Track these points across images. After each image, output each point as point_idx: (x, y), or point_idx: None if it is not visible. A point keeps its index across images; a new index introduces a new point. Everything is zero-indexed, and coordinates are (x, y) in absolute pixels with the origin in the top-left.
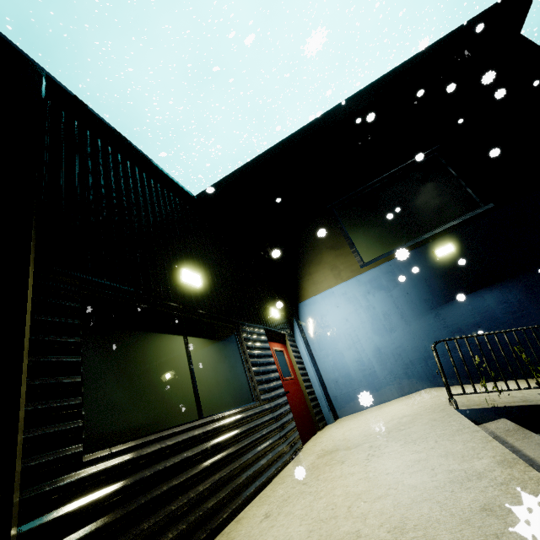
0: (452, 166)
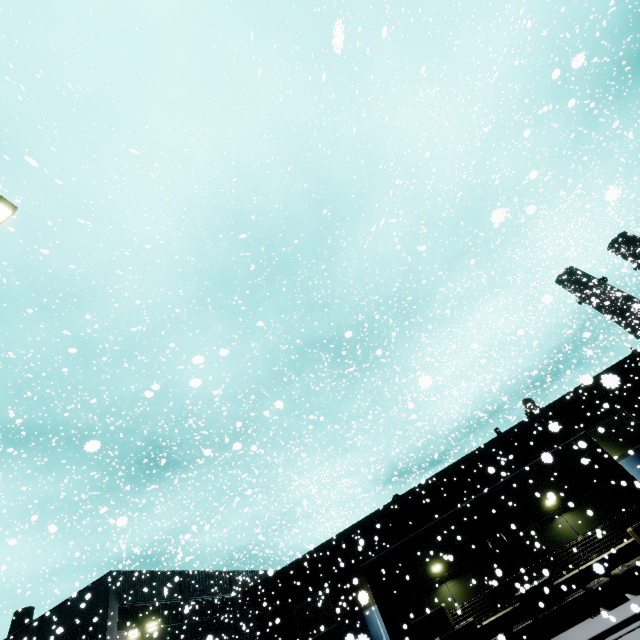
0: (634, 417)
